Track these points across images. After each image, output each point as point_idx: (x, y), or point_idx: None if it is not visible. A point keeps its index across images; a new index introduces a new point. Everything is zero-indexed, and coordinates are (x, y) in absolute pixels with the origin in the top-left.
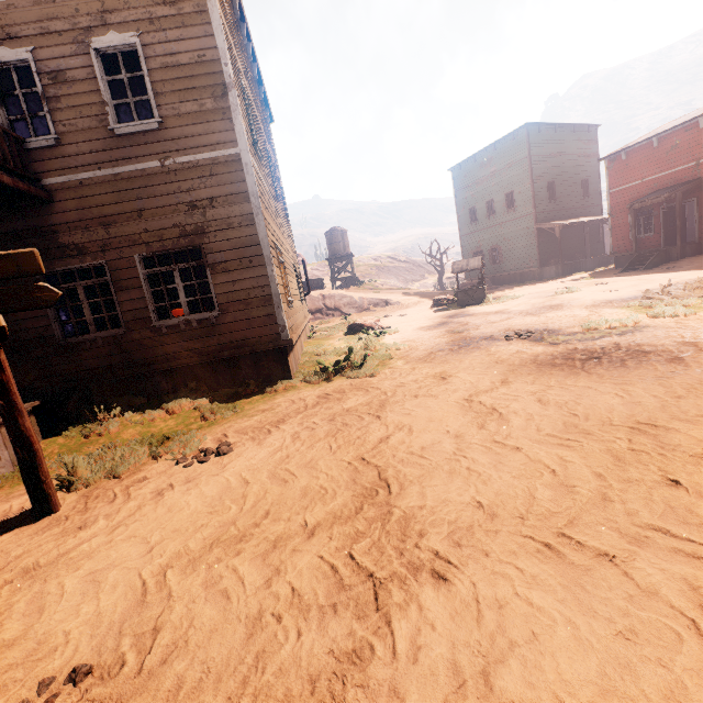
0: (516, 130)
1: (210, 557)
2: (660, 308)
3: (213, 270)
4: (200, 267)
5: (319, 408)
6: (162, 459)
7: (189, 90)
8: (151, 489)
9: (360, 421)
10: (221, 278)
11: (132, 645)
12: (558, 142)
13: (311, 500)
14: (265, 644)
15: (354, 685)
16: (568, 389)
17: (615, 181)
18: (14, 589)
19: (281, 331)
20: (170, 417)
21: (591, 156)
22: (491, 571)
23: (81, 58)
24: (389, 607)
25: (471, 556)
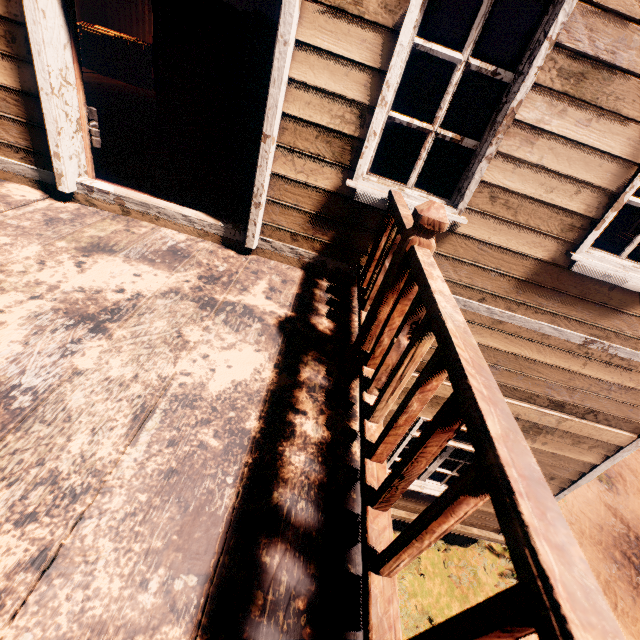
0: None
1: None
2: None
3: None
4: None
5: None
6: None
7: None
8: None
9: None
10: None
11: None
12: None
13: None
14: None
15: None
16: None
17: None
18: None
19: None
20: None
21: None
22: None
23: None
24: None
25: None
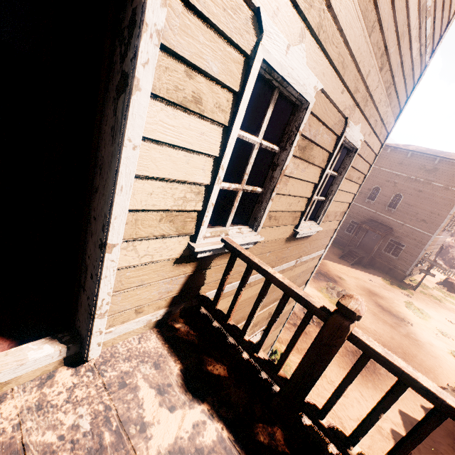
0: None
1: None
2: None
3: None
4: None
5: None
6: None
7: (340, 202)
8: None
9: None
10: None
11: None
12: None
13: None
14: None
15: None
16: None
17: None
18: None
19: None
20: None
21: None
22: None
23: (331, 136)
24: None
25: None
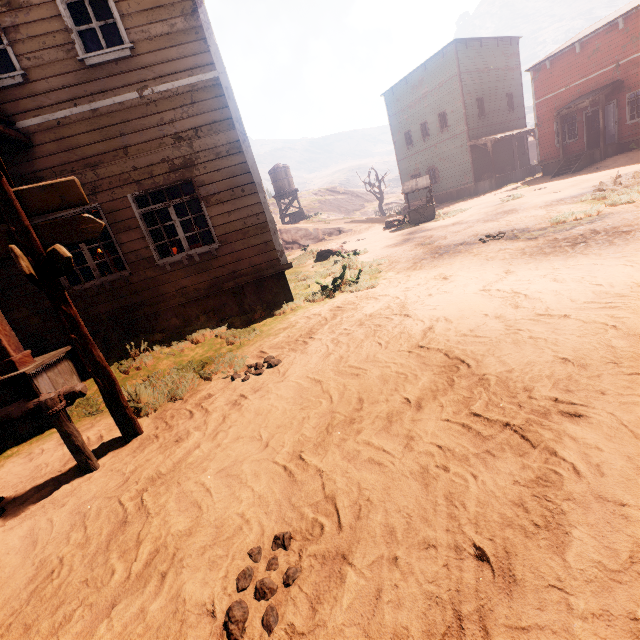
0: (445, 47)
1: (333, 439)
2: (616, 197)
3: (207, 203)
4: (193, 201)
5: (339, 318)
6: (213, 379)
7: (156, 9)
8: (223, 402)
9: (390, 321)
10: (216, 210)
11: (313, 512)
12: (484, 57)
13: (395, 384)
14: (446, 488)
15: (563, 500)
16: (575, 268)
17: (541, 91)
18: (153, 494)
19: (280, 256)
20: (196, 347)
21: (514, 69)
22: (619, 403)
23: None
24: (546, 443)
25: (588, 396)
